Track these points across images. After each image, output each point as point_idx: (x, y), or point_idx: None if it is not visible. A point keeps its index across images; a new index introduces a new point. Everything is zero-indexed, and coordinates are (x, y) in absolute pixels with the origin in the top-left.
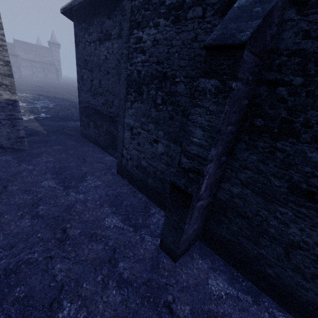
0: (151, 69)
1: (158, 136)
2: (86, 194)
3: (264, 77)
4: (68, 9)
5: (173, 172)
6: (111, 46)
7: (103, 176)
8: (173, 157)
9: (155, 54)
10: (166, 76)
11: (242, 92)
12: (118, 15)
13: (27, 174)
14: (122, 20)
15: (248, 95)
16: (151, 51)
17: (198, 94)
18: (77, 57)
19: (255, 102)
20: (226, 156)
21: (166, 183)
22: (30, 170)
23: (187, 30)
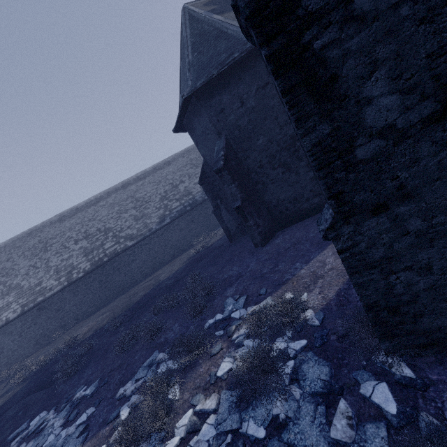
0: None
1: None
2: None
3: None
4: None
5: None
6: None
7: None
8: None
9: None
10: None
11: None
12: None
13: None
14: None
15: None
16: None
17: None
18: None
19: None
20: None
21: None
22: None
23: None
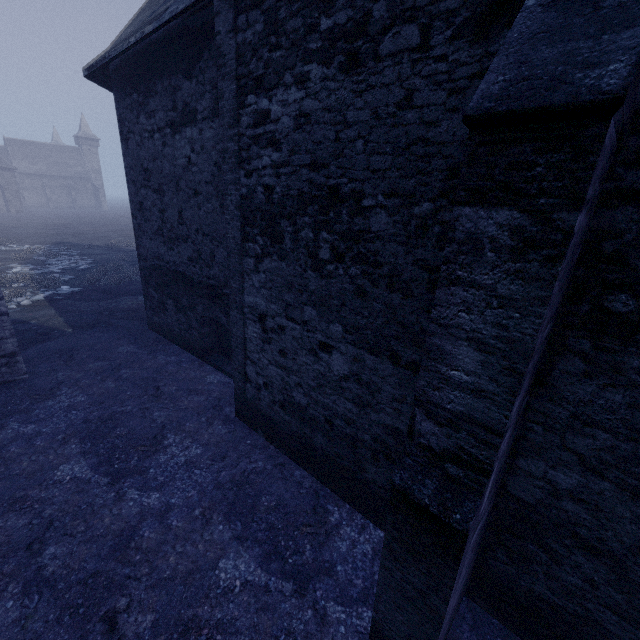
0: (299, 181)
1: (331, 337)
2: (165, 488)
3: (625, 184)
4: (101, 68)
5: (377, 423)
6: (197, 136)
7: (204, 430)
8: (373, 386)
9: (305, 146)
10: (338, 196)
11: (580, 232)
12: (207, 68)
13: (19, 449)
14: (218, 76)
15: (583, 235)
16: (294, 141)
17: (453, 250)
18: (128, 164)
19: (602, 251)
20: (529, 392)
21: (361, 448)
22: (29, 436)
23: (382, 84)
